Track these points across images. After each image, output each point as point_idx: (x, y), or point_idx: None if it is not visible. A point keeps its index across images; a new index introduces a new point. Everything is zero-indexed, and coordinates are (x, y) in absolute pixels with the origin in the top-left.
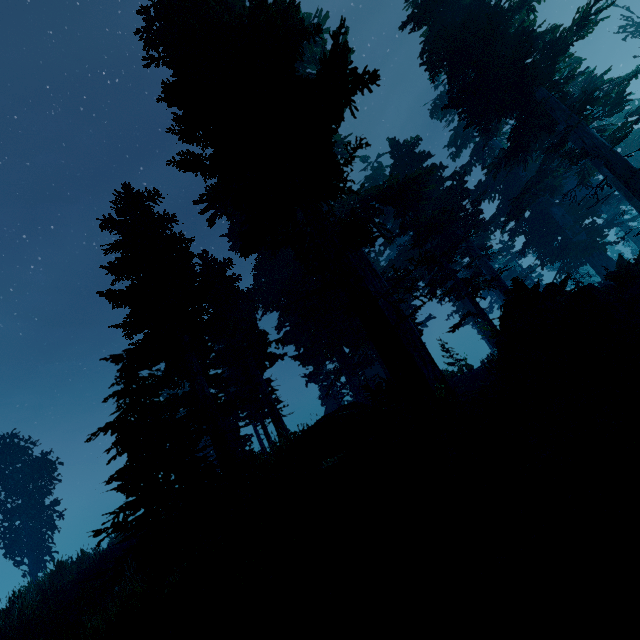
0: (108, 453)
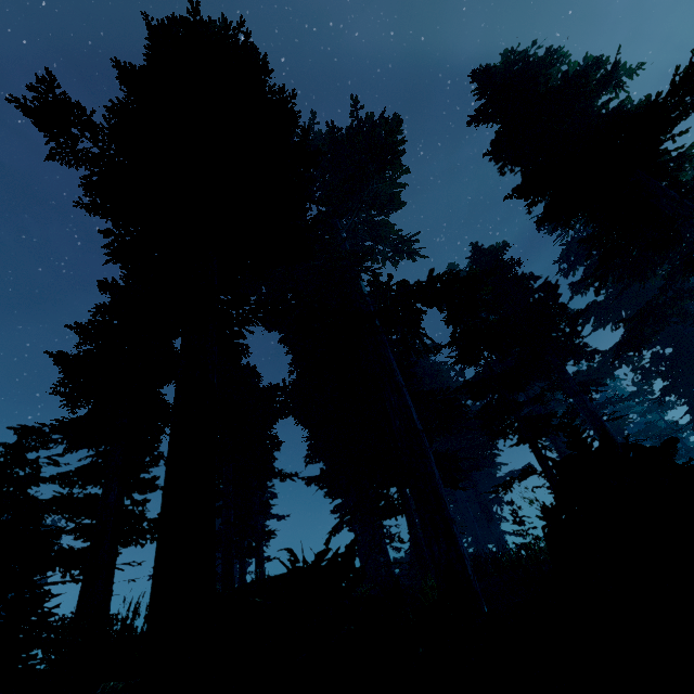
0: None
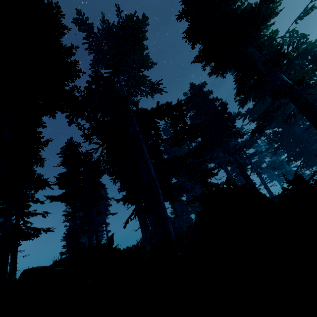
0: None
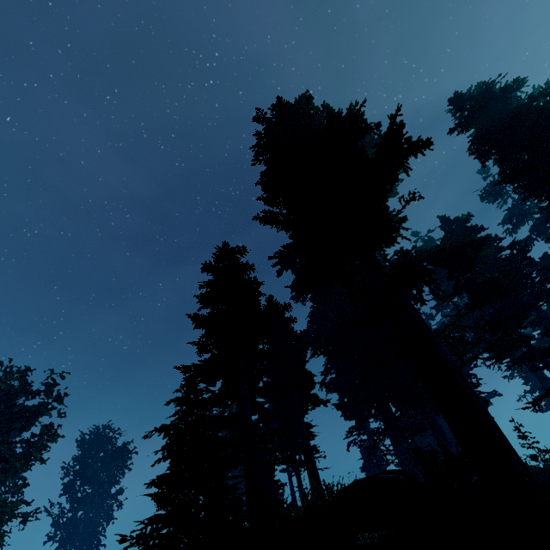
0: (155, 454)
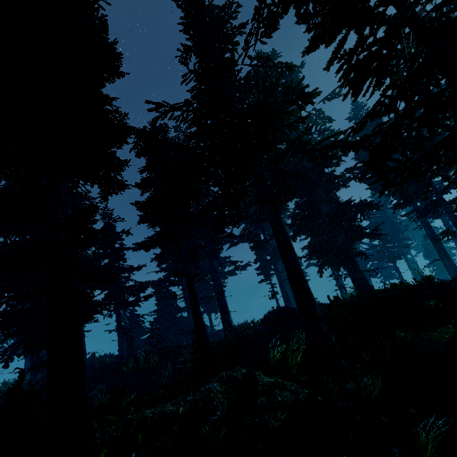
0: None
